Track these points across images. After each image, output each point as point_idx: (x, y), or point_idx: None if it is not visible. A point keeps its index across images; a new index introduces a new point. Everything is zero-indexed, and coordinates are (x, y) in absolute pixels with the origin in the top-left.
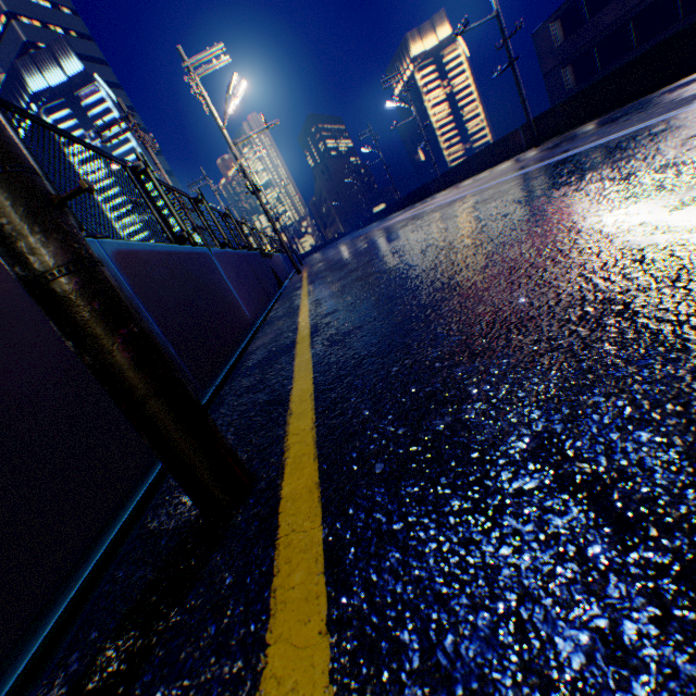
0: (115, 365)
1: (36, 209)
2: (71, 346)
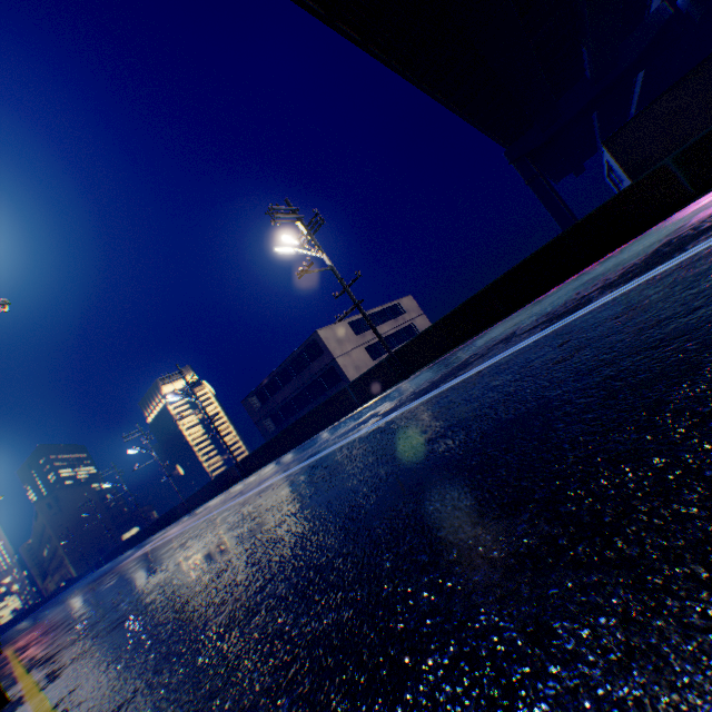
0: None
1: None
2: None
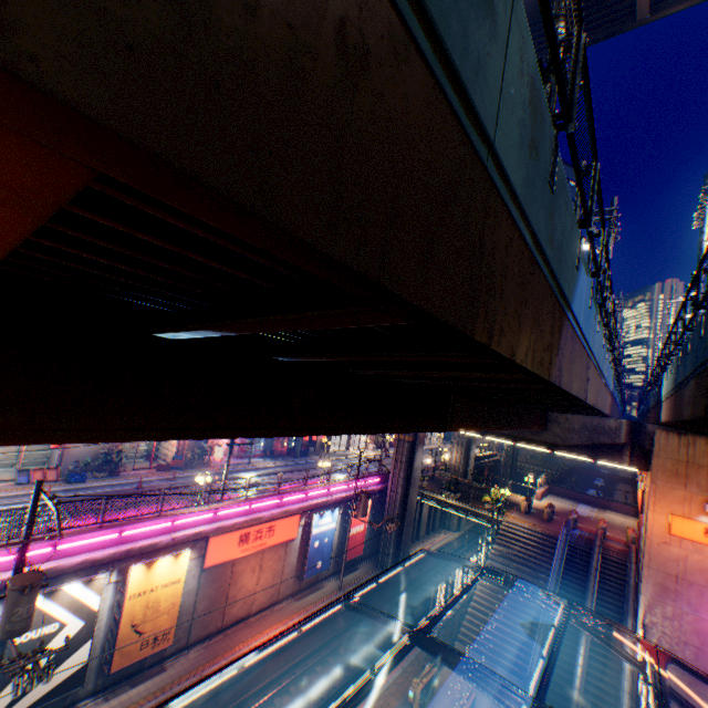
0: None
1: None
2: None
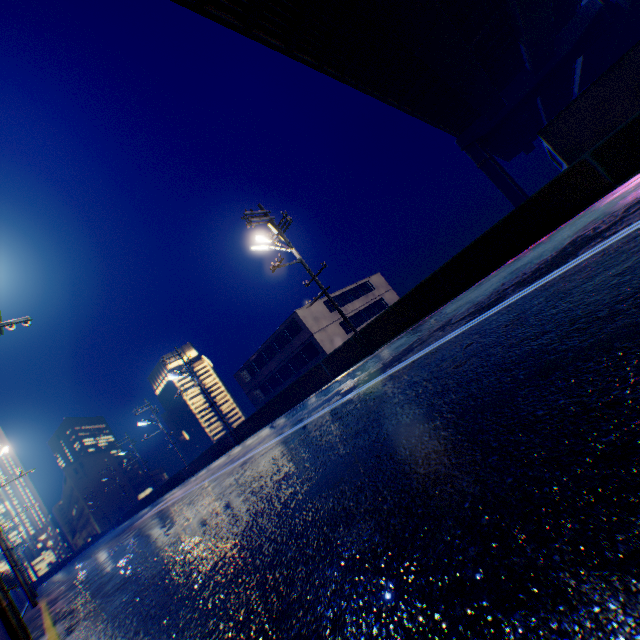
0: (15, 621)
1: (7, 593)
2: (5, 621)
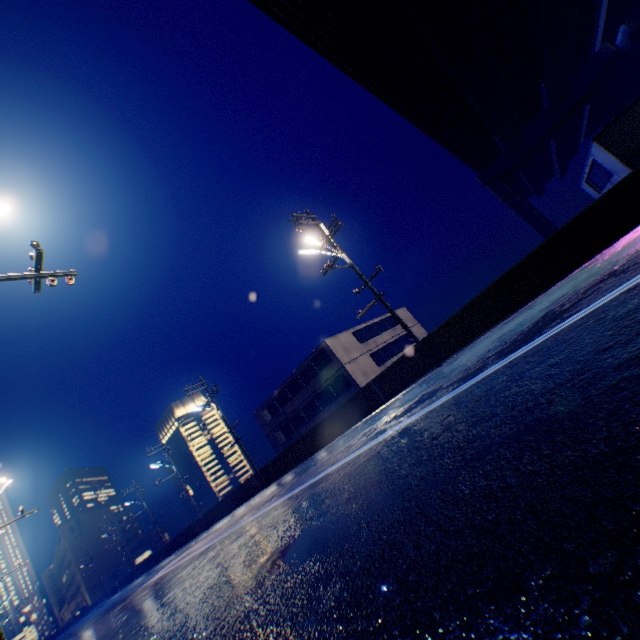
0: None
1: None
2: None
